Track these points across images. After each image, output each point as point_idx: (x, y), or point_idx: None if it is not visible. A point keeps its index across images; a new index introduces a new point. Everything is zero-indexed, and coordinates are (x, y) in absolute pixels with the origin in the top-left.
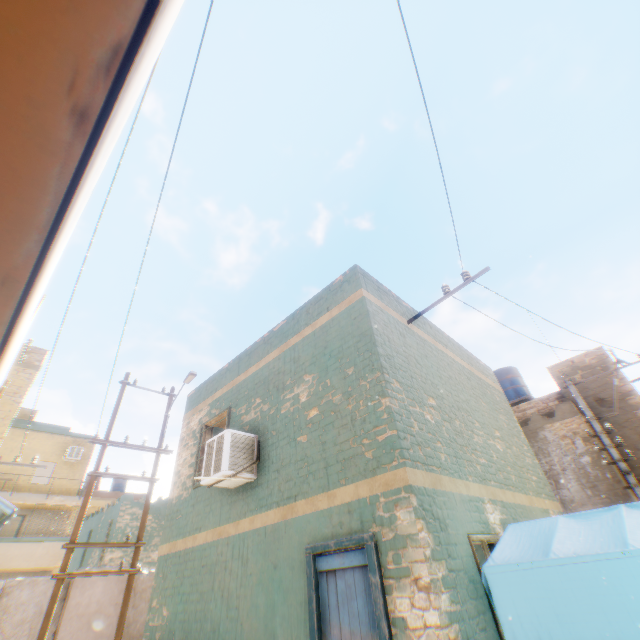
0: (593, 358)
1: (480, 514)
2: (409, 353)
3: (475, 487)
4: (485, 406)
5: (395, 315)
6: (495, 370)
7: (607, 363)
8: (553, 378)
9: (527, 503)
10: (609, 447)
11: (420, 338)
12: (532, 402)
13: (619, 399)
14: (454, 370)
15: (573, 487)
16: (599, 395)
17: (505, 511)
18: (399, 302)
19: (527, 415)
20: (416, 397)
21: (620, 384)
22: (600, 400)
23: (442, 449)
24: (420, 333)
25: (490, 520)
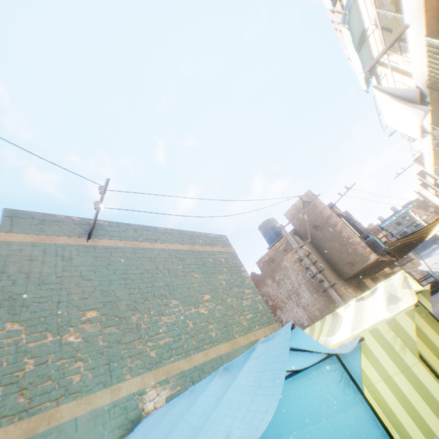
0: (307, 199)
1: (127, 413)
2: (71, 275)
3: (134, 382)
4: (199, 276)
5: (64, 240)
6: (260, 224)
7: (315, 200)
8: (288, 220)
9: (228, 349)
10: (310, 266)
11: (107, 249)
12: (282, 240)
13: (326, 222)
14: (159, 260)
15: (307, 295)
16: (315, 223)
17: (183, 381)
18: (83, 223)
19: (281, 250)
20: (55, 324)
21: (324, 212)
22: (316, 227)
23: (82, 367)
24: (110, 243)
25: (146, 409)
